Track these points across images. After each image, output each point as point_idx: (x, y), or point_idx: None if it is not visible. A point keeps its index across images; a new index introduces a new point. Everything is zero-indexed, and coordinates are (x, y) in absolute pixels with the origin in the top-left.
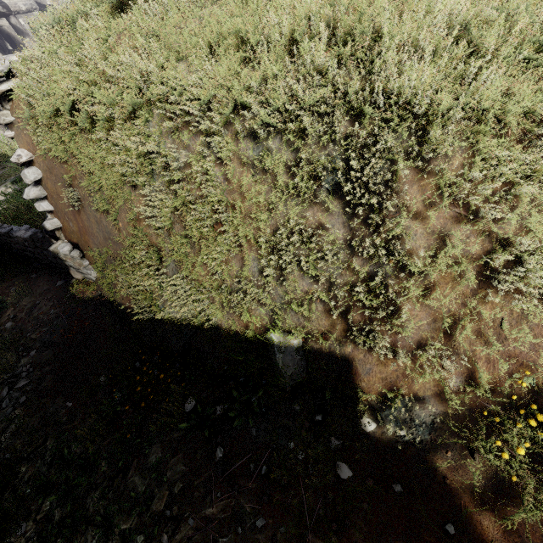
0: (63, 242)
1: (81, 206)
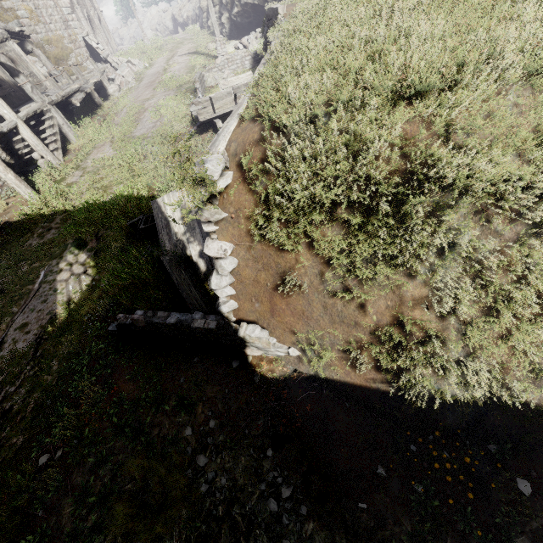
0: (246, 324)
1: (300, 292)
